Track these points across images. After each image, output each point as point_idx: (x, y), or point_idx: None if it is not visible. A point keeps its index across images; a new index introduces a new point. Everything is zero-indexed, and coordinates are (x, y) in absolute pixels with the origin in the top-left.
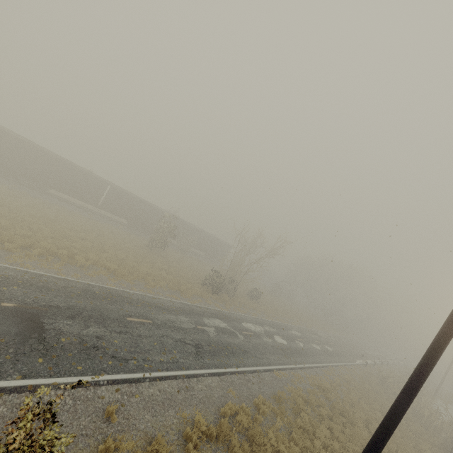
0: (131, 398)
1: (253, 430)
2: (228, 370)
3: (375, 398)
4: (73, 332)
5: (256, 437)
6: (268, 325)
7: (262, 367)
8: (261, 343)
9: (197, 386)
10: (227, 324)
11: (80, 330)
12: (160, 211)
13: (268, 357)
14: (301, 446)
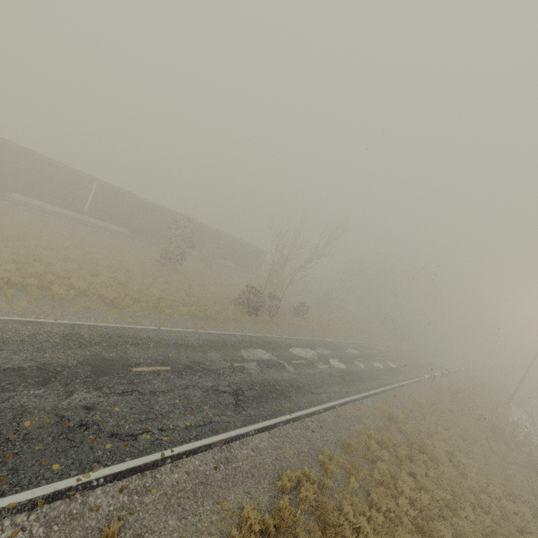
0: (144, 496)
1: (323, 506)
2: (280, 419)
3: (452, 420)
4: (45, 407)
5: (329, 516)
6: (321, 347)
7: (322, 406)
8: (316, 373)
9: (242, 453)
10: (272, 354)
11: (57, 402)
12: (170, 213)
13: (327, 390)
14: (384, 509)
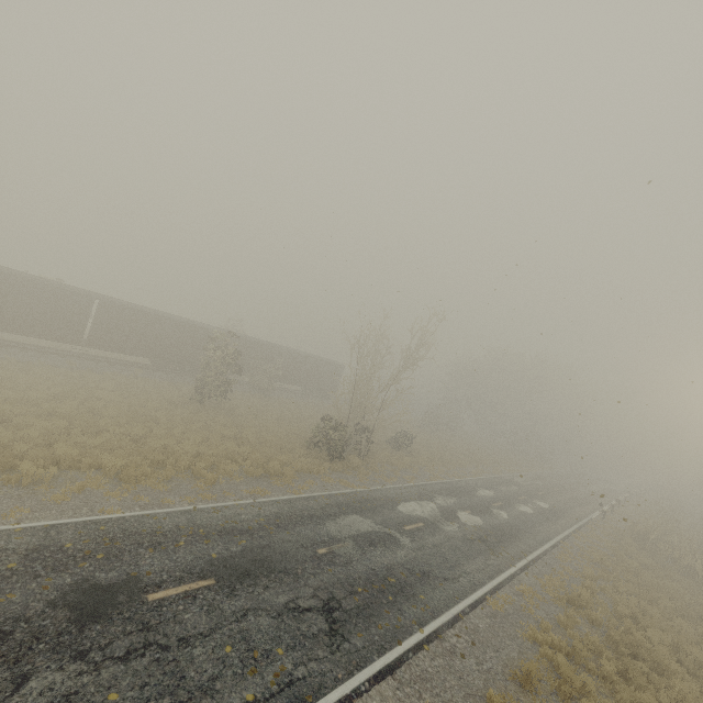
0: None
1: None
2: (408, 645)
3: (655, 584)
4: None
5: None
6: (441, 495)
7: (466, 601)
8: (444, 541)
9: None
10: (373, 520)
11: None
12: (206, 330)
13: (466, 568)
14: None
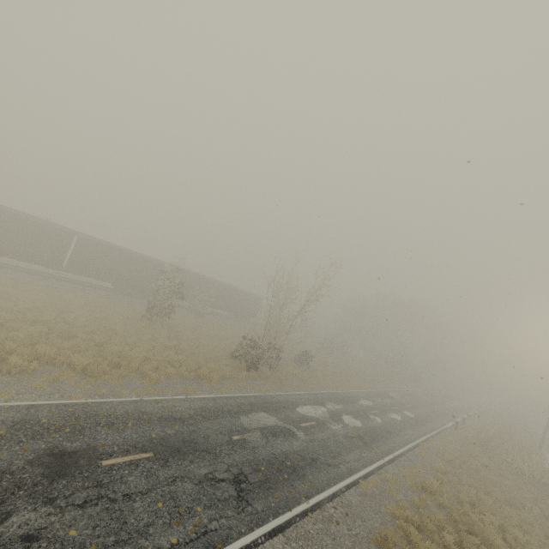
0: None
1: None
2: (296, 512)
3: (491, 480)
4: None
5: None
6: (331, 401)
7: (343, 482)
8: (330, 436)
9: None
10: (277, 417)
11: None
12: (158, 264)
13: (345, 458)
14: None
